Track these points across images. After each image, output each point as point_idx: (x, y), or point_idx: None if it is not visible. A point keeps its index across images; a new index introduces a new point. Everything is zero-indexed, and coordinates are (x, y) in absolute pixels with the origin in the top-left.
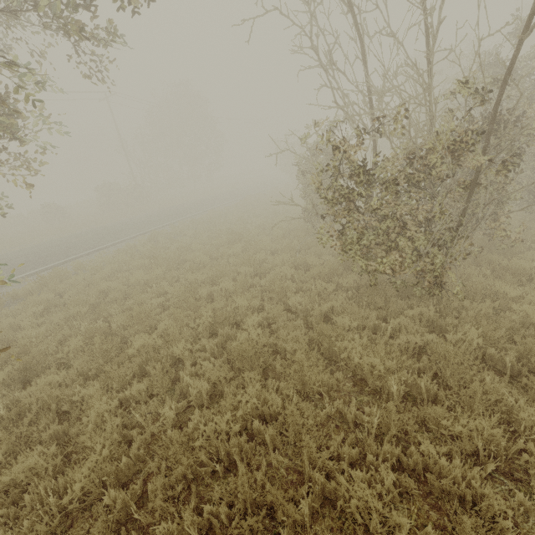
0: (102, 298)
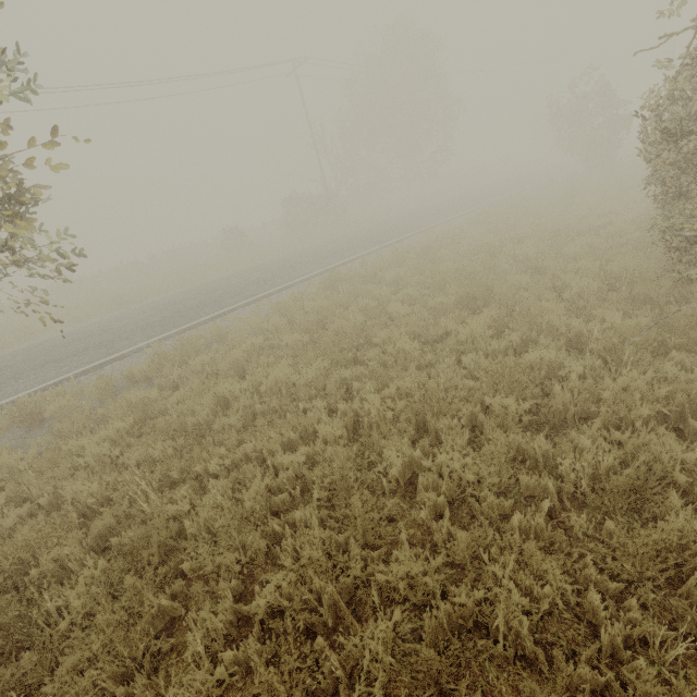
0: (219, 410)
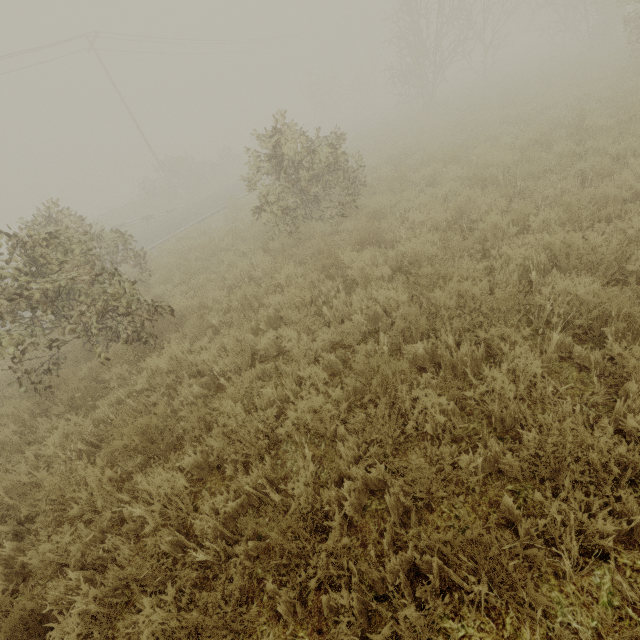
0: None
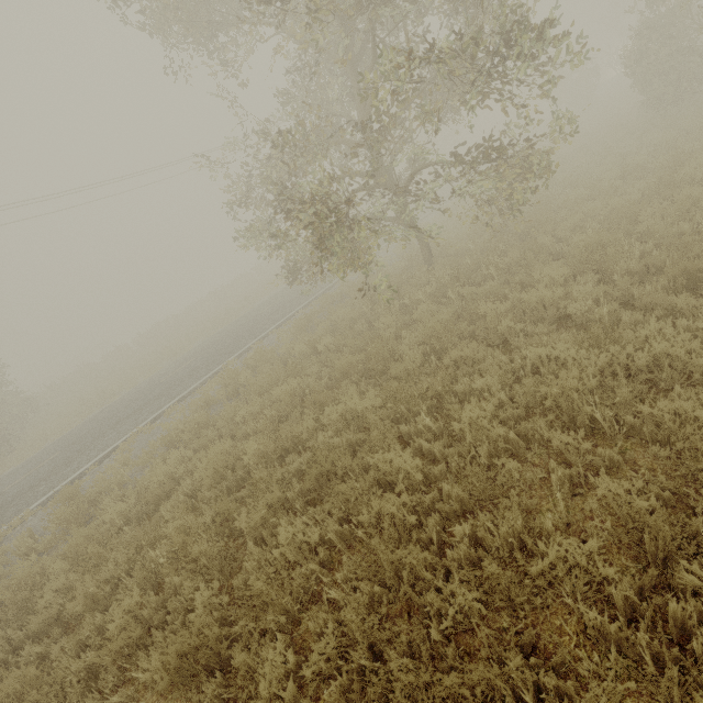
0: None
